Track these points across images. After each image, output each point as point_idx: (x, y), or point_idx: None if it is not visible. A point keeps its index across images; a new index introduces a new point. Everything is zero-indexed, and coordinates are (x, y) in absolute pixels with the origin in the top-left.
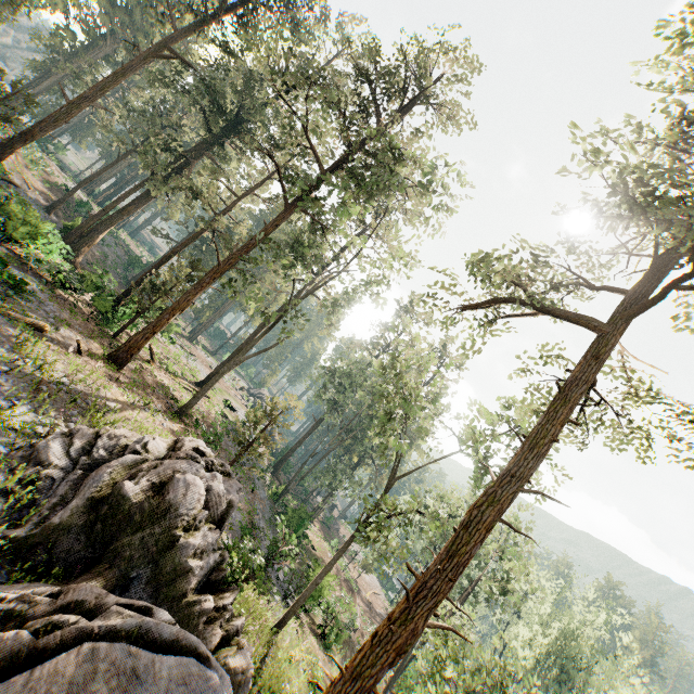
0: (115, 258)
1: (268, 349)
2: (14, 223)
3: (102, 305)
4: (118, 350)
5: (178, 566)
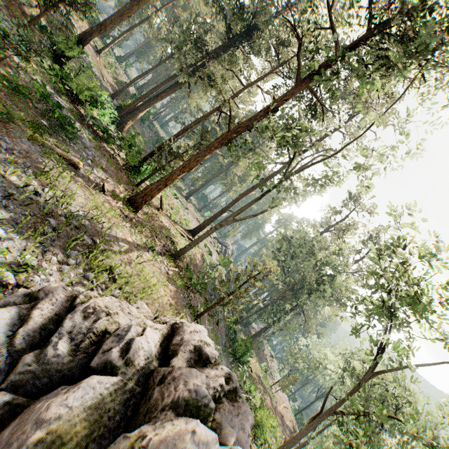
0: (149, 136)
1: (256, 215)
2: (80, 87)
3: (132, 159)
4: (136, 196)
5: None
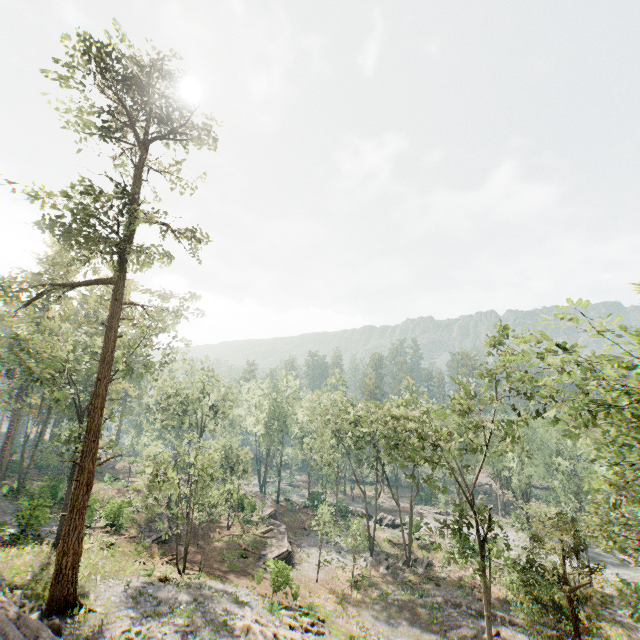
0: None
1: None
2: None
3: None
4: None
5: None
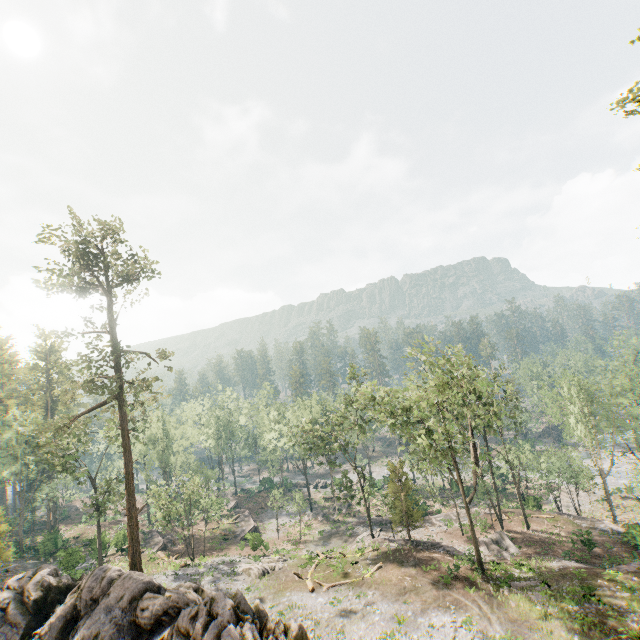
0: None
1: None
2: None
3: None
4: None
5: (68, 586)
